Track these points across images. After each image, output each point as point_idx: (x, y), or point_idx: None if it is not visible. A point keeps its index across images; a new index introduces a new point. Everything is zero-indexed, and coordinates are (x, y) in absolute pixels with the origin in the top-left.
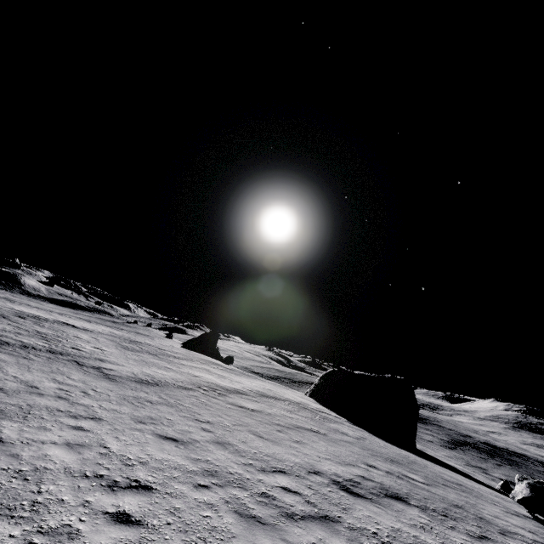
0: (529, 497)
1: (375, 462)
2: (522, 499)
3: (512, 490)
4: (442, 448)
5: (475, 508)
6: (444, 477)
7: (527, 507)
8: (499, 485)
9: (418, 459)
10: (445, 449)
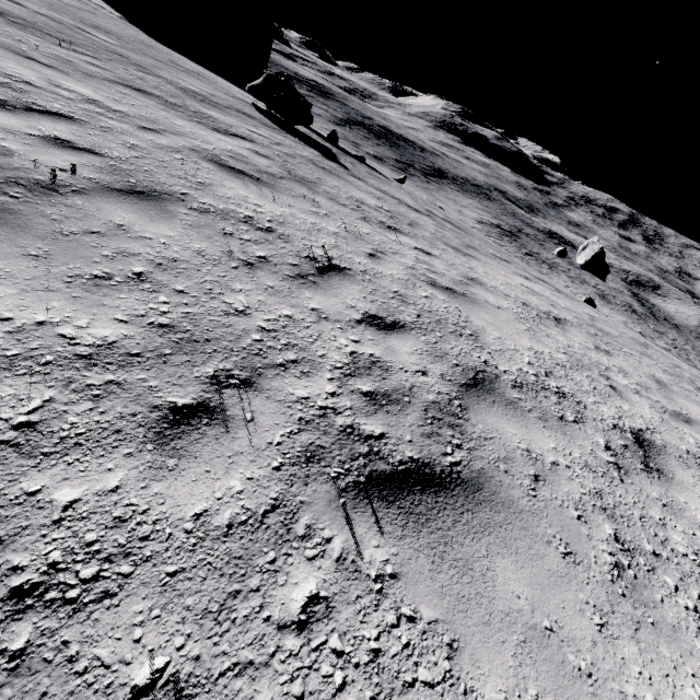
0: (257, 85)
1: (36, 7)
2: (251, 87)
3: (337, 139)
4: (327, 123)
5: (156, 68)
6: (182, 65)
7: (252, 94)
8: (327, 135)
9: (179, 57)
10: (331, 124)
